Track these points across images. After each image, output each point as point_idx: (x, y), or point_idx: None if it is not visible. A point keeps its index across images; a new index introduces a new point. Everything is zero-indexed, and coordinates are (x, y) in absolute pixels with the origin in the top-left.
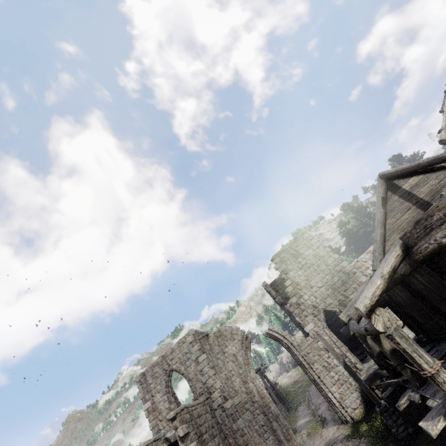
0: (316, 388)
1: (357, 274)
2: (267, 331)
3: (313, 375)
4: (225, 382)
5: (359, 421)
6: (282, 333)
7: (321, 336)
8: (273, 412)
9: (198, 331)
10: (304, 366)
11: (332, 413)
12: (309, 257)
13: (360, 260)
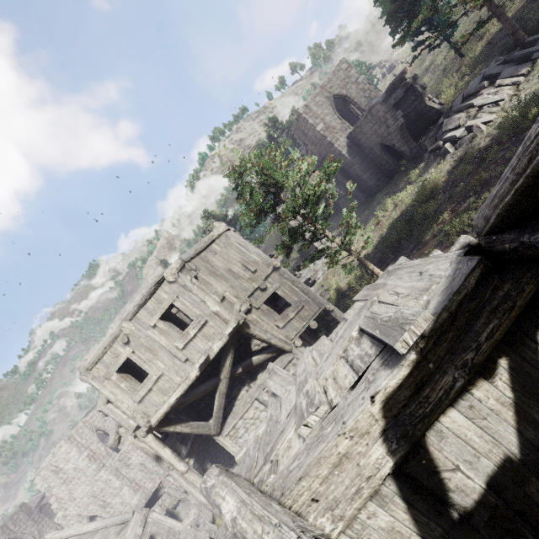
0: None
1: (113, 481)
2: None
3: None
4: None
5: None
6: None
7: None
8: None
9: None
10: None
11: None
12: (70, 471)
13: (124, 452)
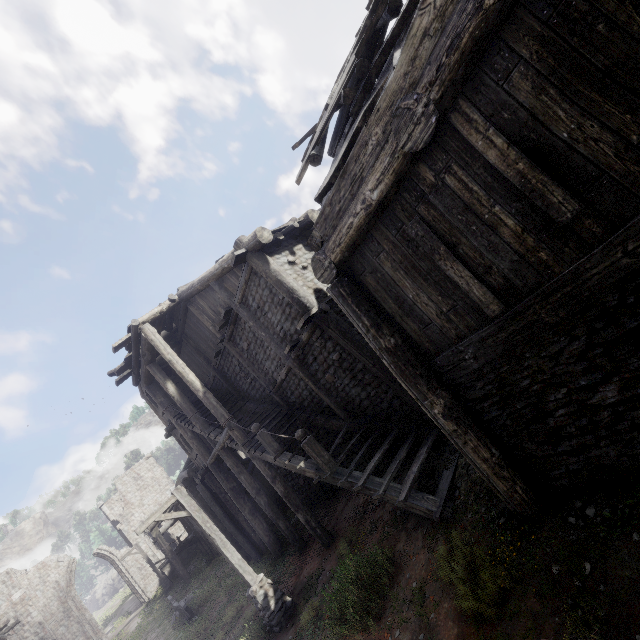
0: (131, 599)
1: None
2: (96, 551)
3: (129, 577)
4: (42, 609)
5: (153, 597)
6: (110, 549)
7: (138, 544)
8: (88, 618)
9: (13, 569)
10: (122, 572)
11: (138, 605)
12: (148, 479)
13: None
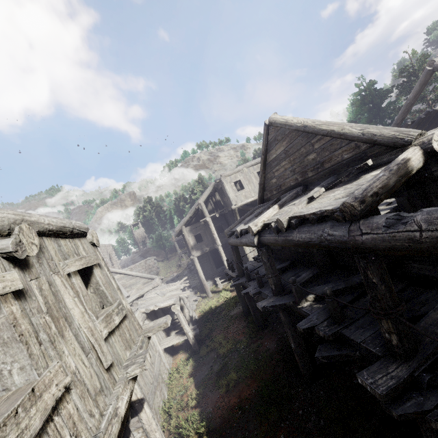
0: None
1: None
2: None
3: None
4: None
5: None
6: None
7: None
8: None
9: None
10: None
11: None
12: None
13: None
